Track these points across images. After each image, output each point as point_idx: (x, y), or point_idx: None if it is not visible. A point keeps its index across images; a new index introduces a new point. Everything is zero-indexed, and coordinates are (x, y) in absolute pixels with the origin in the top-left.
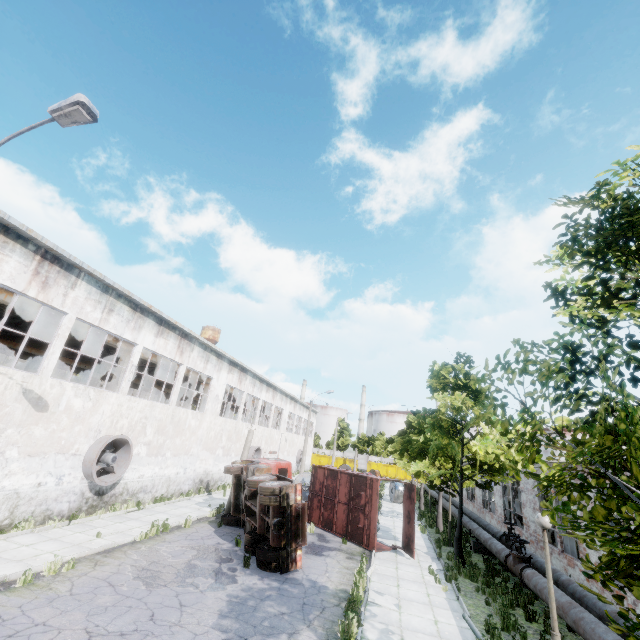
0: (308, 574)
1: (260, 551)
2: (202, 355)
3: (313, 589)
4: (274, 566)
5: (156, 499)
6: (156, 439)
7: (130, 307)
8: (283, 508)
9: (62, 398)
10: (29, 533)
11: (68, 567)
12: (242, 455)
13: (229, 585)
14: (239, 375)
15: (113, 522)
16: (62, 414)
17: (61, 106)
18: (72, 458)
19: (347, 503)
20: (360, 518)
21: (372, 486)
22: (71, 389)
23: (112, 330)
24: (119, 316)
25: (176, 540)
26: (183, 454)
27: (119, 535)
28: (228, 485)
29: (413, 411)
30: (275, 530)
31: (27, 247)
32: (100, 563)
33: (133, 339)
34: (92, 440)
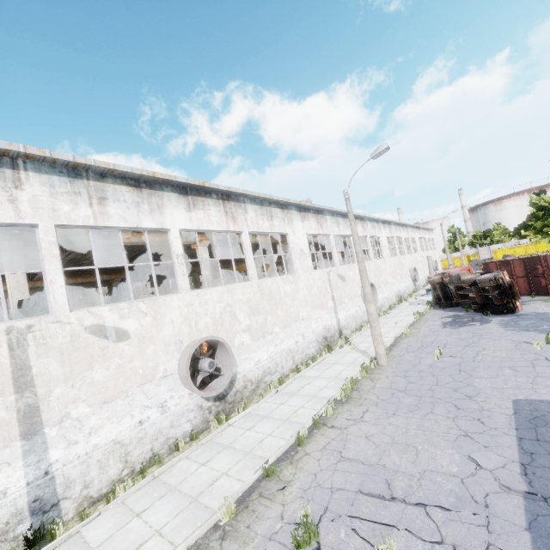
0: (527, 311)
1: (493, 308)
2: (371, 226)
3: (539, 314)
4: (505, 312)
5: (389, 308)
6: (375, 280)
7: (341, 217)
8: (498, 286)
9: (346, 273)
10: (368, 328)
11: (410, 330)
12: (430, 272)
13: (490, 322)
14: (388, 228)
15: (388, 320)
16: (348, 280)
17: (377, 153)
18: (358, 298)
19: (525, 276)
20: (541, 281)
21: (546, 260)
22: (346, 268)
23: (342, 234)
24: (341, 225)
25: (432, 317)
26: (386, 284)
27: (402, 322)
28: (409, 295)
29: (535, 193)
30: (498, 297)
31: (311, 213)
32: (417, 328)
33: (349, 234)
34: (360, 288)
